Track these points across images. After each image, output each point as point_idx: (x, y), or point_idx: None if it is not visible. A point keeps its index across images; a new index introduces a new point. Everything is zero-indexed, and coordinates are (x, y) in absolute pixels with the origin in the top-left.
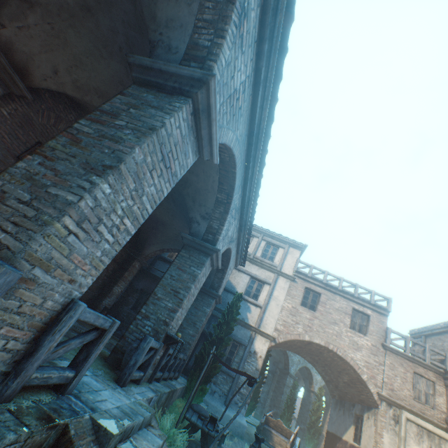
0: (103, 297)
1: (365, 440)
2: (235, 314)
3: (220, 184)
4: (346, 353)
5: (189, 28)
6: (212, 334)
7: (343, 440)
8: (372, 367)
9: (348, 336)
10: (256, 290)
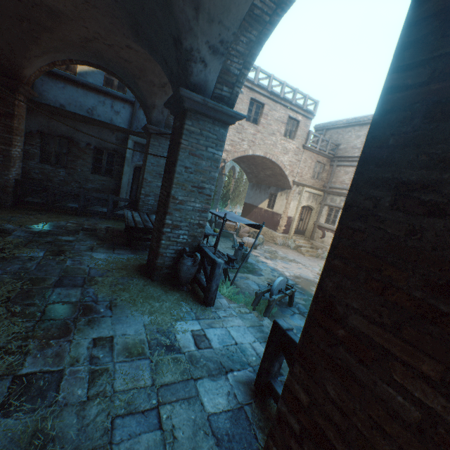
0: (4, 171)
1: (278, 208)
2: None
3: None
4: (278, 158)
5: None
6: None
7: (259, 208)
8: (293, 164)
9: (281, 144)
10: None
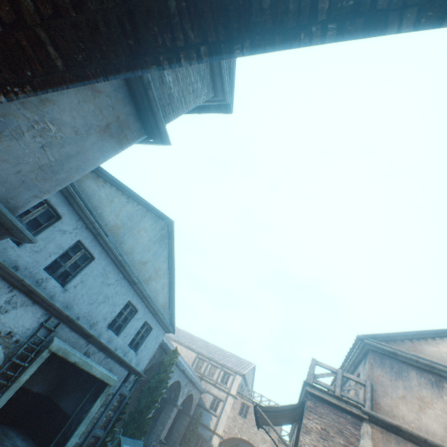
0: None
1: None
2: (198, 424)
3: (177, 380)
4: (258, 444)
5: None
6: (187, 435)
7: None
8: None
9: (261, 433)
10: (216, 404)
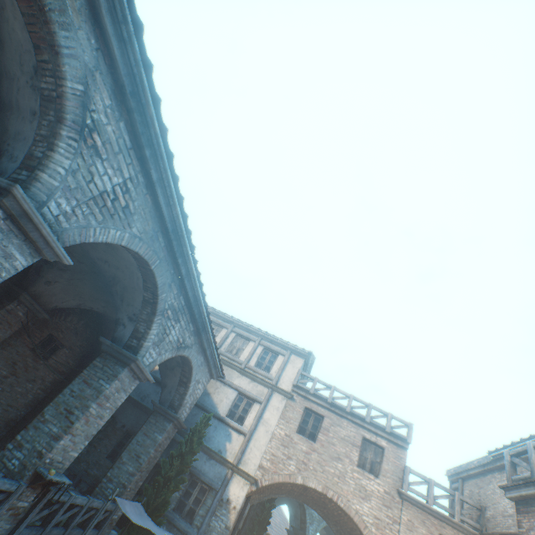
0: (31, 418)
1: None
2: (197, 444)
3: (144, 281)
4: (349, 503)
5: (31, 141)
6: (161, 472)
7: None
8: (384, 525)
9: (354, 478)
10: (243, 410)
